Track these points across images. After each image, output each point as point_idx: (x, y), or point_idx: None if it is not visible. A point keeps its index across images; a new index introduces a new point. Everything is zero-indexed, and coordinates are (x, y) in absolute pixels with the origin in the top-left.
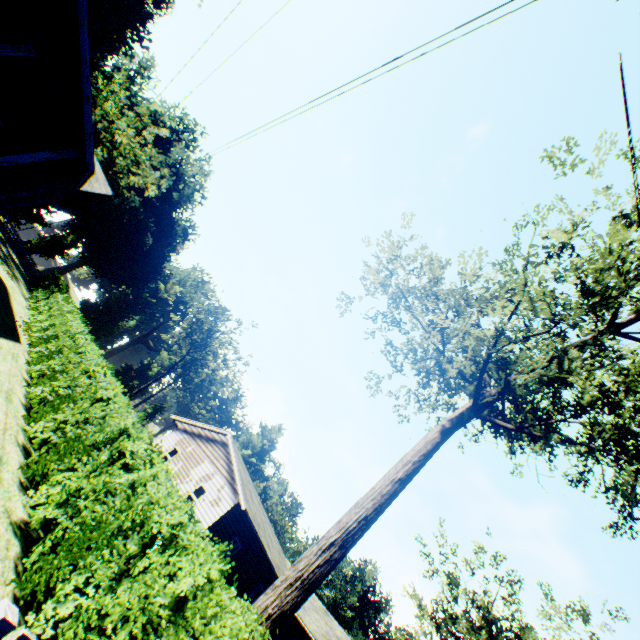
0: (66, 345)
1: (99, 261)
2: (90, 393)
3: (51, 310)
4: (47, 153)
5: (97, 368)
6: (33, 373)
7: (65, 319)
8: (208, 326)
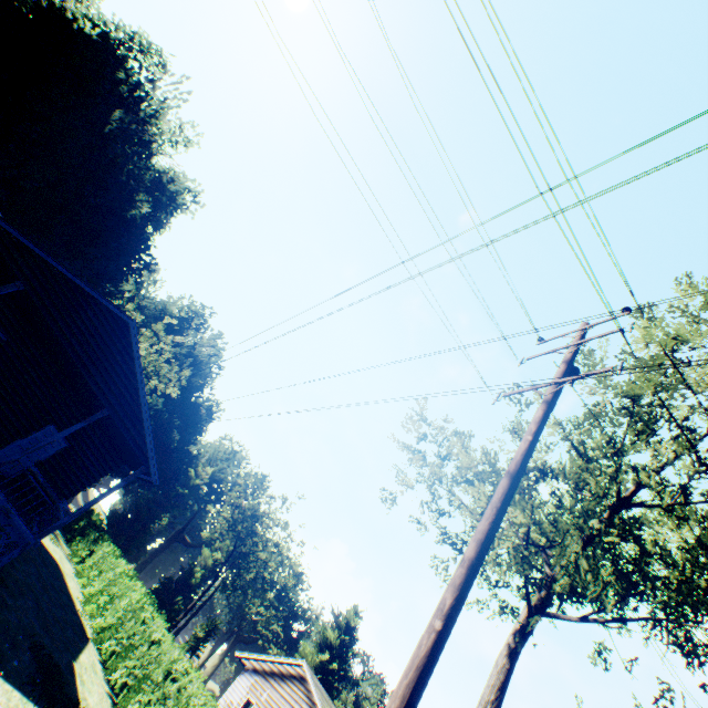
0: (134, 630)
1: (127, 471)
2: (181, 705)
3: (102, 574)
4: (121, 483)
5: (178, 665)
6: (113, 681)
7: (121, 586)
8: (251, 512)
